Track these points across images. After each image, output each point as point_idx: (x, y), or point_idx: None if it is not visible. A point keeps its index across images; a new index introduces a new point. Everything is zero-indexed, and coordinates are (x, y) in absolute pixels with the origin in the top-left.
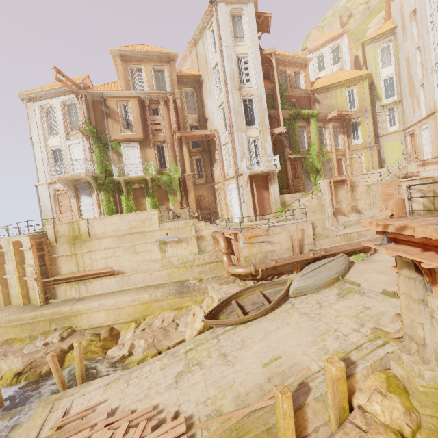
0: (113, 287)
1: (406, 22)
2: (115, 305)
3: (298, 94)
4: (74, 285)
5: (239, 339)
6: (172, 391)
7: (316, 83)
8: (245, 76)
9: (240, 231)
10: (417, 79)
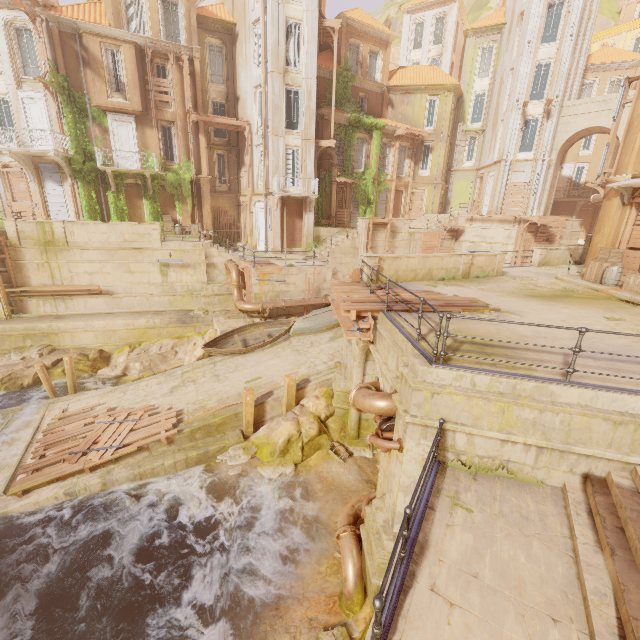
0: (101, 308)
1: (514, 25)
2: (105, 327)
3: (369, 87)
4: (49, 300)
5: (234, 365)
6: (167, 397)
7: (396, 76)
8: (294, 55)
9: (254, 266)
10: (501, 111)
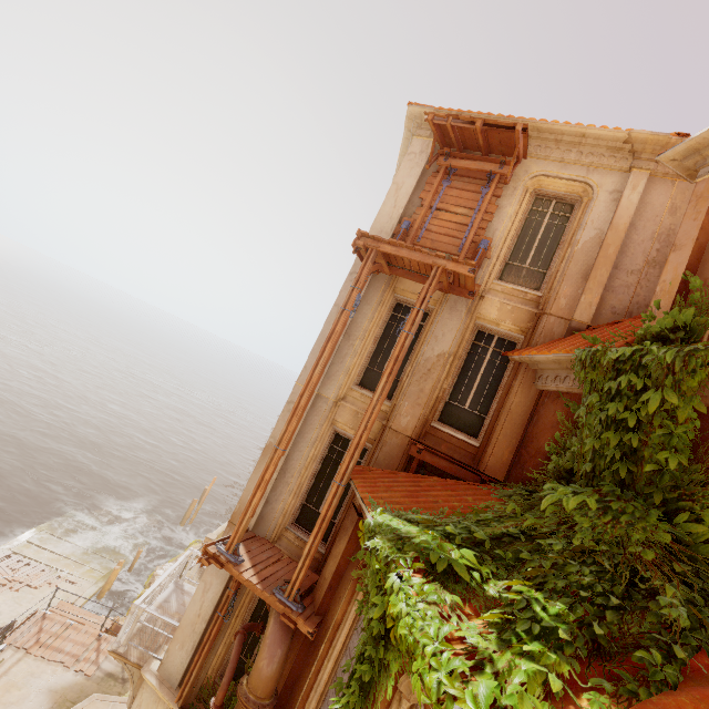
0: None
1: None
2: None
3: None
4: None
5: None
6: None
7: None
8: None
9: (50, 612)
10: None
